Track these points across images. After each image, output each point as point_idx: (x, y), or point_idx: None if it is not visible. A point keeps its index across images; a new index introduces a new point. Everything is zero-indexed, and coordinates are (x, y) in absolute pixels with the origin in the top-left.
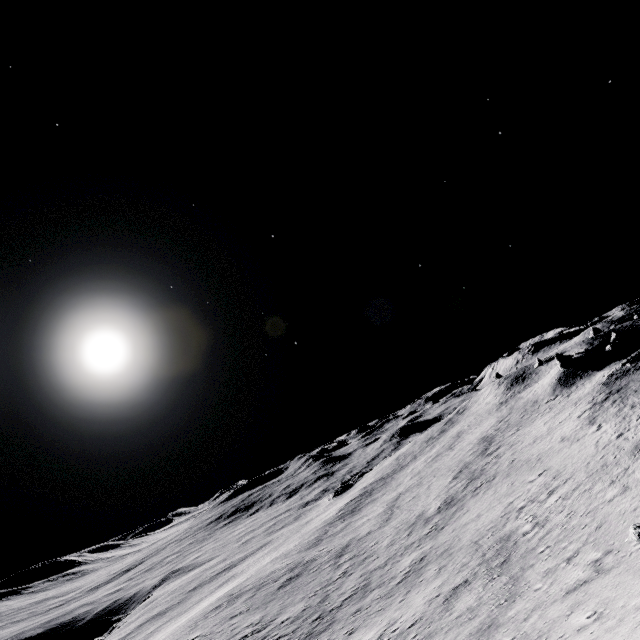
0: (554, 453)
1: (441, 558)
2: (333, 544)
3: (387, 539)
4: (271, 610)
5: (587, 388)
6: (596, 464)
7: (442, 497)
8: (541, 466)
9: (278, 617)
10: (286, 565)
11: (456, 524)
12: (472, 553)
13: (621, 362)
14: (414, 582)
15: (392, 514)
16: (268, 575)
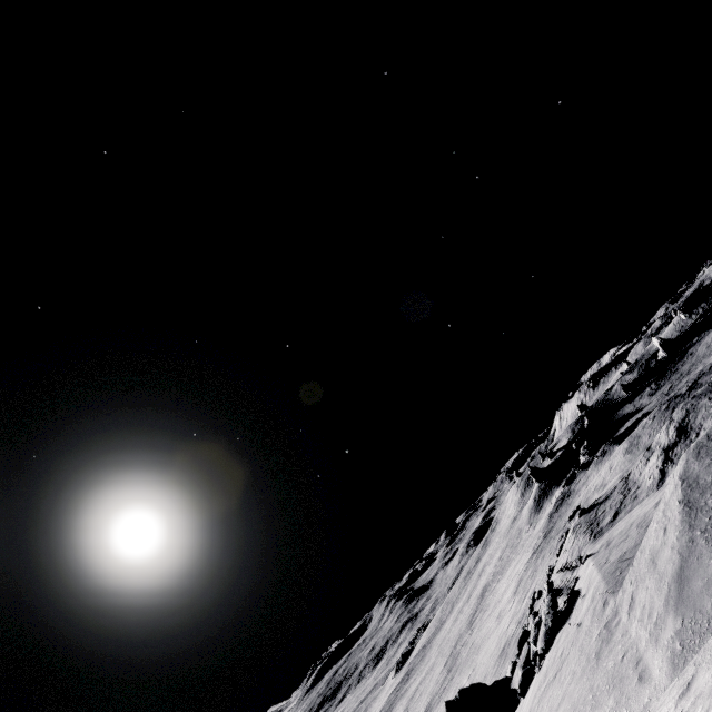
0: (486, 640)
1: None
2: None
3: None
4: None
5: (543, 518)
6: (485, 672)
7: (427, 701)
8: (475, 661)
9: None
10: None
11: None
12: None
13: (562, 484)
14: None
15: None
16: None
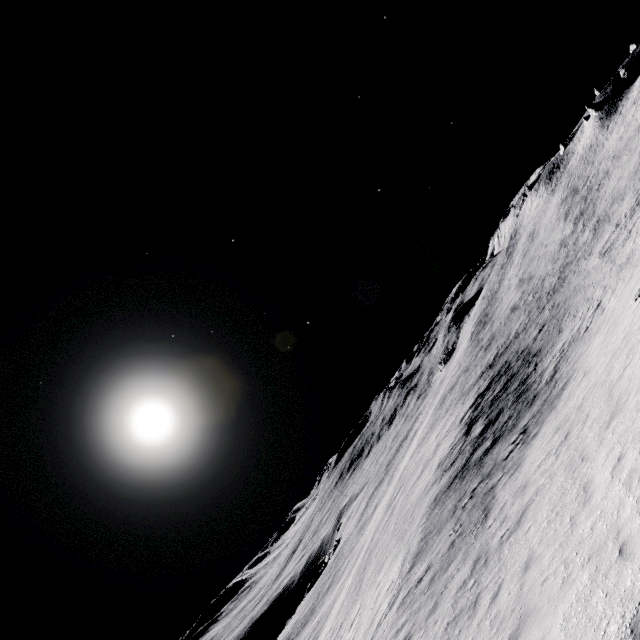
0: None
1: (614, 203)
2: (497, 324)
3: (548, 267)
4: (498, 343)
5: (634, 94)
6: None
7: (569, 224)
8: None
9: (511, 332)
10: (470, 359)
11: (604, 199)
12: (639, 173)
13: None
14: (607, 219)
15: (530, 276)
16: (462, 370)
